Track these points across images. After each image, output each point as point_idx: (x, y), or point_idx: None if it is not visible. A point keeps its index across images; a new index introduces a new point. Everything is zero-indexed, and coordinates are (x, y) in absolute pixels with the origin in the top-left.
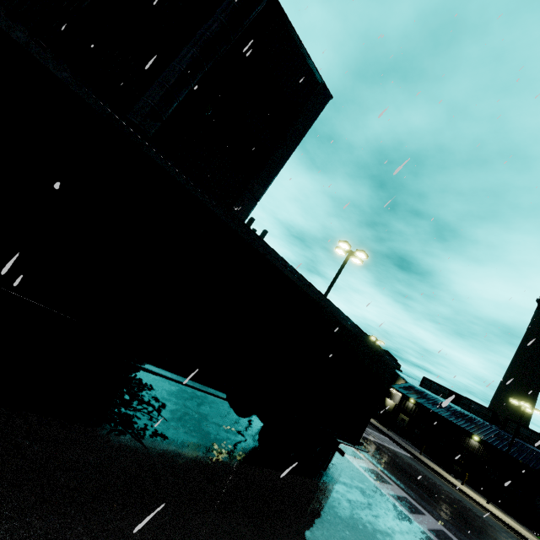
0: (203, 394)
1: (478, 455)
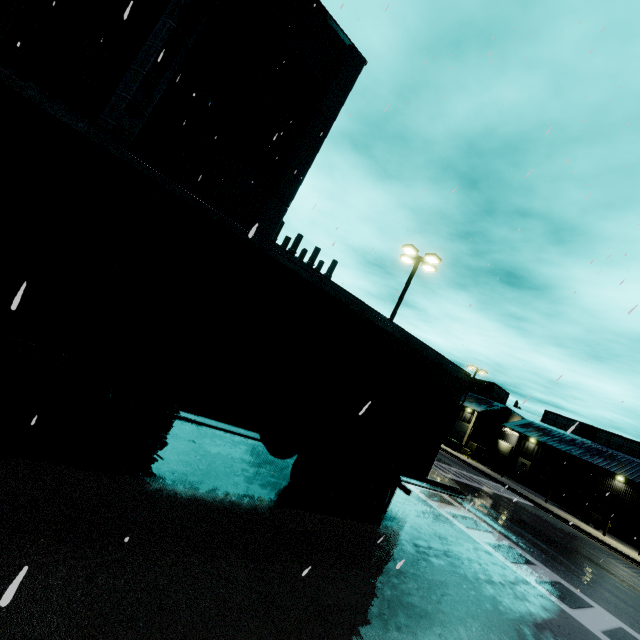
0: (230, 435)
1: (626, 499)
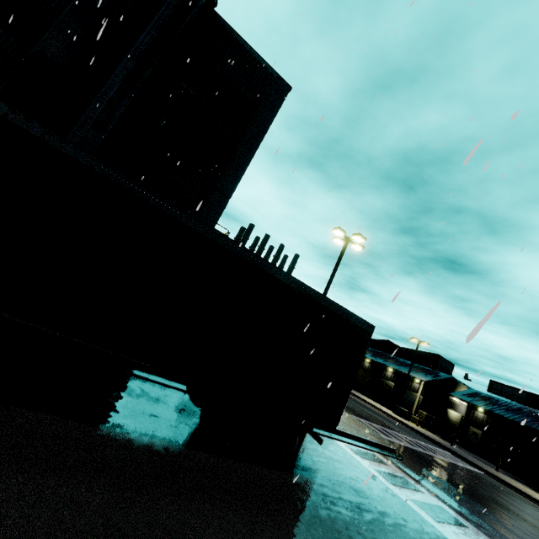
0: (158, 385)
1: None
